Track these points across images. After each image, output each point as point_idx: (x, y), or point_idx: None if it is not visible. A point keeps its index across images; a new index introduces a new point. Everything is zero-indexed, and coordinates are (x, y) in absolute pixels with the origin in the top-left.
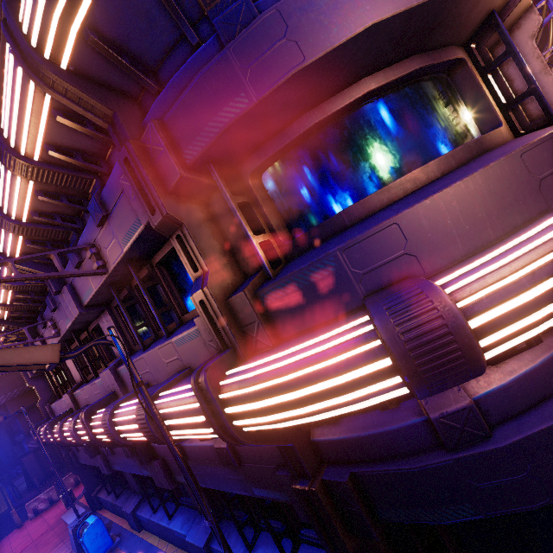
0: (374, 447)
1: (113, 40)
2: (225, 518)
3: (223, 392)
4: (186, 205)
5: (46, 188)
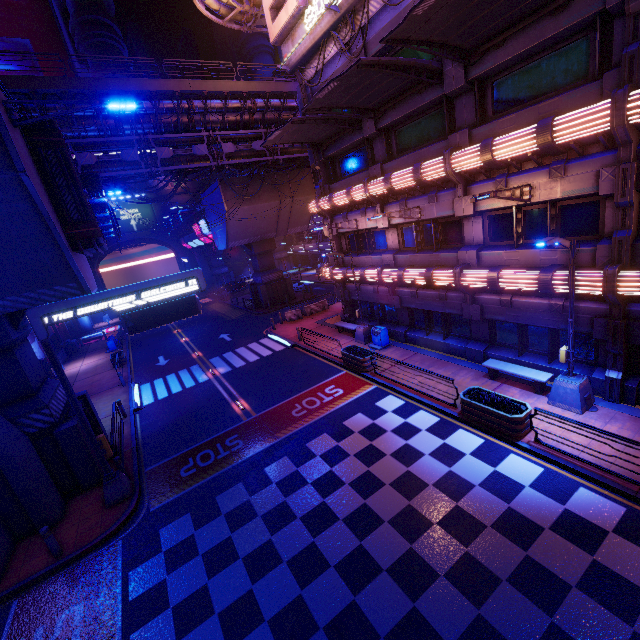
0: None
1: None
2: (494, 344)
3: (620, 277)
4: (636, 195)
5: (535, 151)
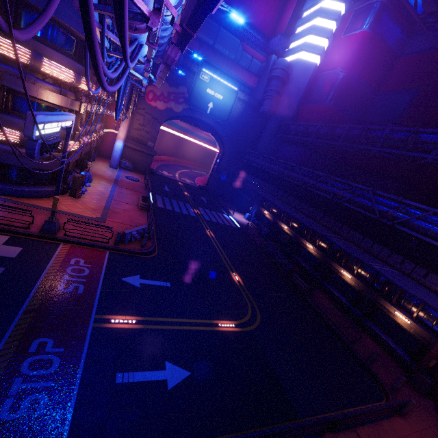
0: (2, 150)
1: (4, 55)
2: None
3: None
4: None
5: None
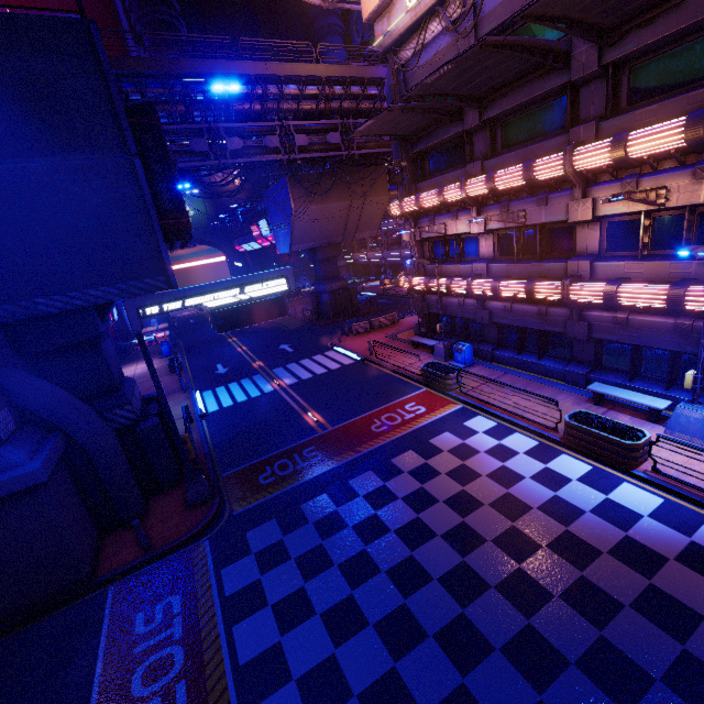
0: None
1: None
2: (599, 367)
3: None
4: None
5: (679, 148)
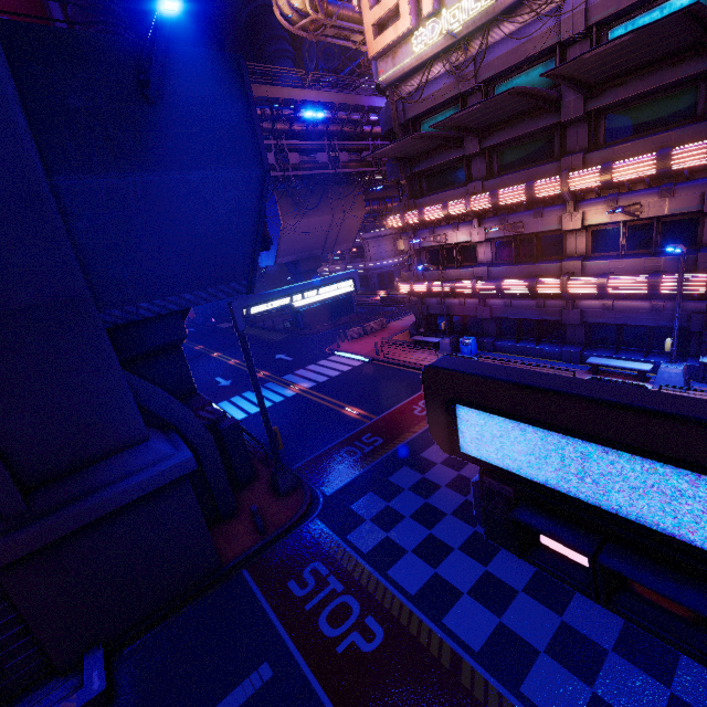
0: None
1: None
2: (588, 346)
3: None
4: None
5: (650, 175)
